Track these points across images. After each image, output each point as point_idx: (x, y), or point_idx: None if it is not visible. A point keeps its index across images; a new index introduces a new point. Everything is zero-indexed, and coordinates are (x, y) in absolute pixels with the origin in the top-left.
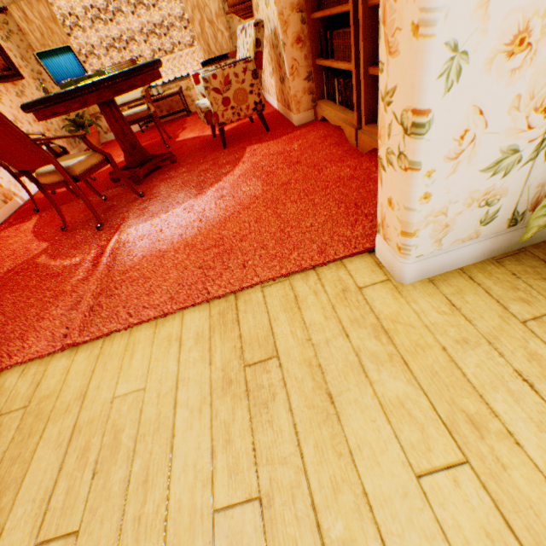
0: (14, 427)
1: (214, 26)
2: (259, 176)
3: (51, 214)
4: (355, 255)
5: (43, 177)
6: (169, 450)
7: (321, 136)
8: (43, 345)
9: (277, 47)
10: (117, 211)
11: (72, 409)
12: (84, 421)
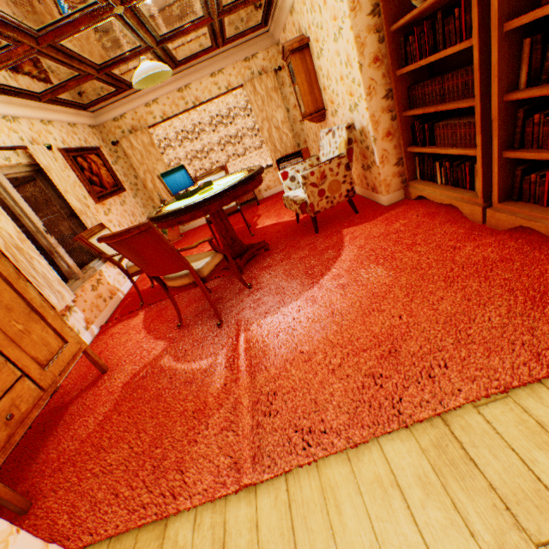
0: None
1: (280, 130)
2: (376, 260)
3: (156, 308)
4: None
5: (173, 280)
6: None
7: (424, 214)
8: (210, 482)
9: (363, 141)
10: (226, 303)
11: None
12: None
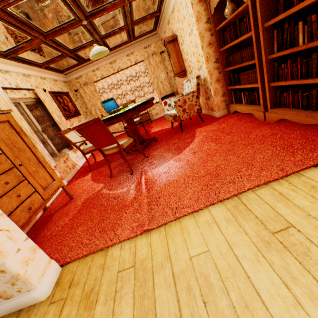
0: (131, 278)
1: (163, 83)
2: (211, 140)
3: (97, 171)
4: (305, 169)
5: (108, 150)
6: (251, 285)
7: (236, 119)
8: (128, 232)
9: (205, 85)
10: (134, 165)
11: (165, 265)
12: (178, 271)
